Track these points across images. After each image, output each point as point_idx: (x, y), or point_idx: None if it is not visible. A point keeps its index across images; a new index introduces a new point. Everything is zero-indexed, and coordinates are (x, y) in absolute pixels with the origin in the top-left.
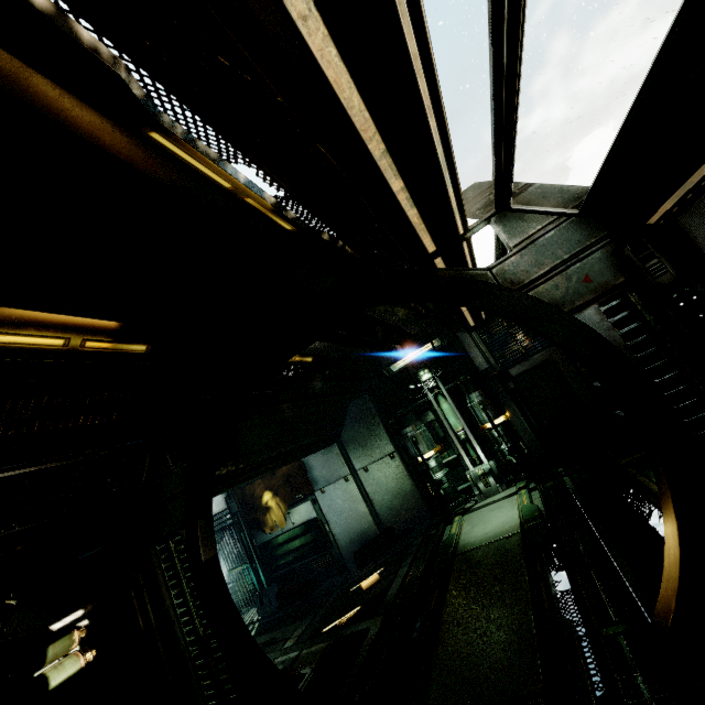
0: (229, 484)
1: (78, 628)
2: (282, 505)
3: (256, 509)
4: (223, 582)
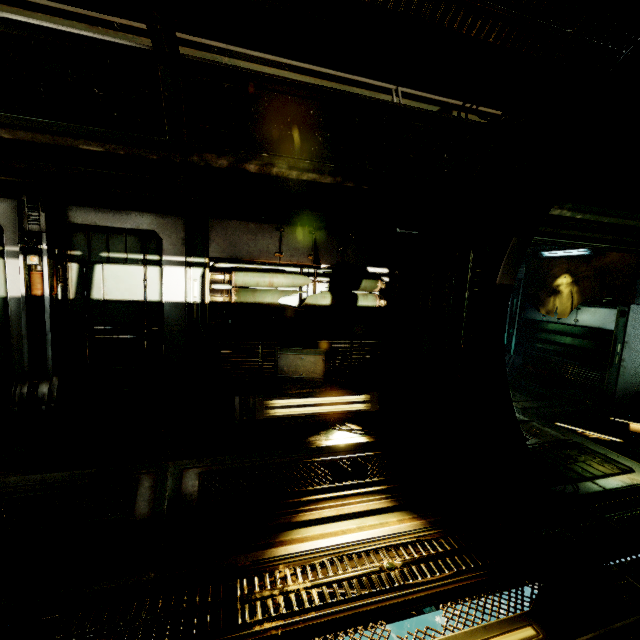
0: (551, 231)
1: (381, 280)
2: (576, 296)
3: (542, 286)
4: (503, 314)
